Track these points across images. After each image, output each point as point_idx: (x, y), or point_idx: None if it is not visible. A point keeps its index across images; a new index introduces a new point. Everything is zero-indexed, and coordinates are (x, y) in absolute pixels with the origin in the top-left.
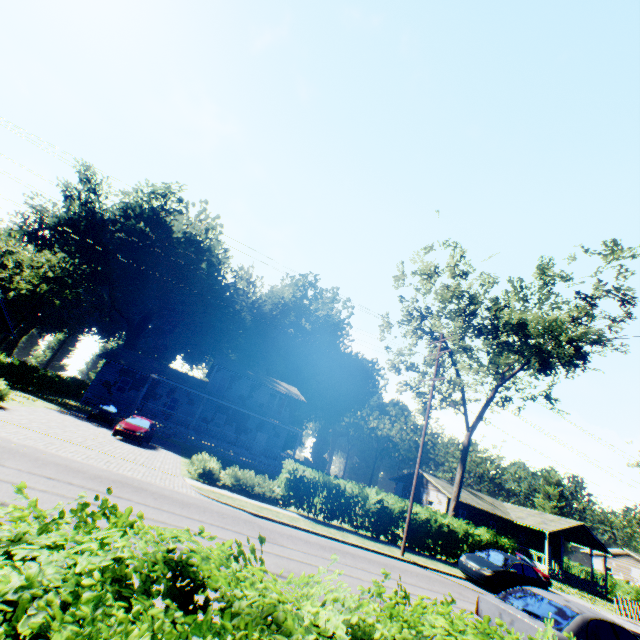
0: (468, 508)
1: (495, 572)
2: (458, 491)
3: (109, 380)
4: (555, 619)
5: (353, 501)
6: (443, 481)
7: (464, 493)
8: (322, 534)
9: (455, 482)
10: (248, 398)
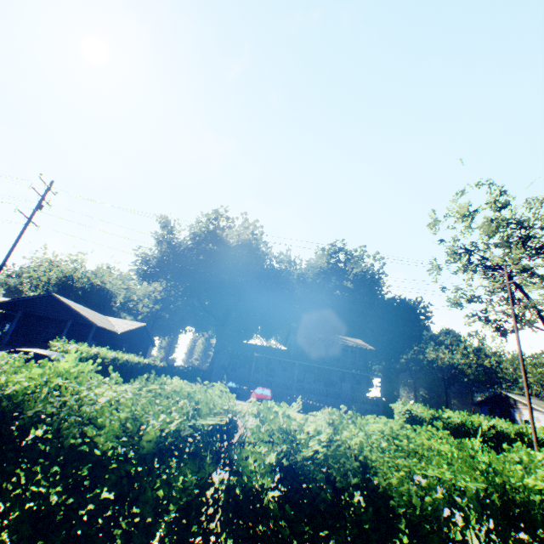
0: None
1: None
2: None
3: (224, 364)
4: None
5: (467, 430)
6: (532, 398)
7: None
8: None
9: None
10: (325, 356)
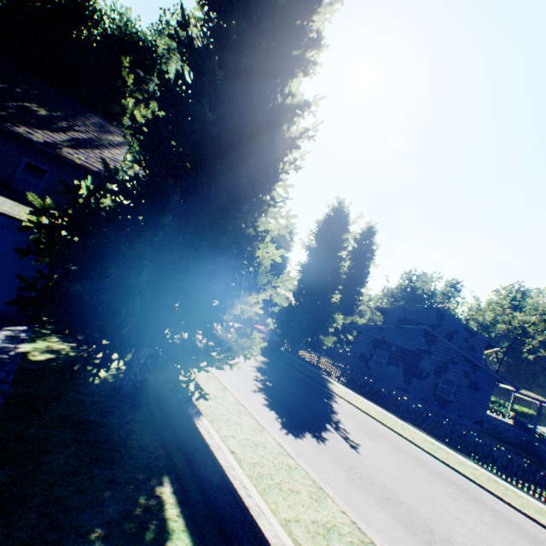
0: None
1: None
2: None
3: None
4: None
5: None
6: None
7: None
8: None
9: None
10: None
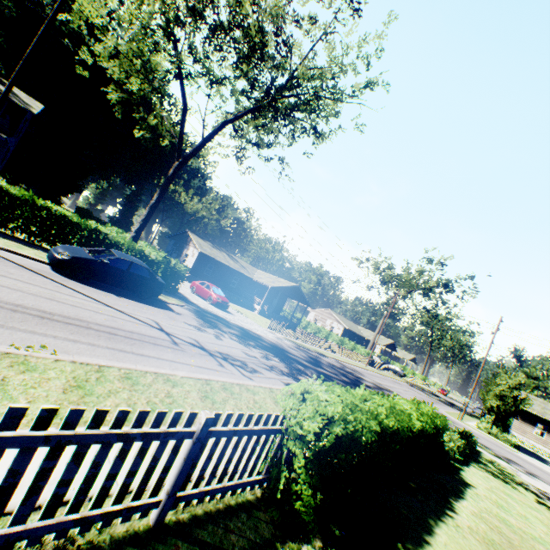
0: (218, 264)
1: (76, 258)
2: (147, 217)
3: None
4: None
5: None
6: (207, 243)
7: (221, 255)
8: None
9: (148, 209)
10: None
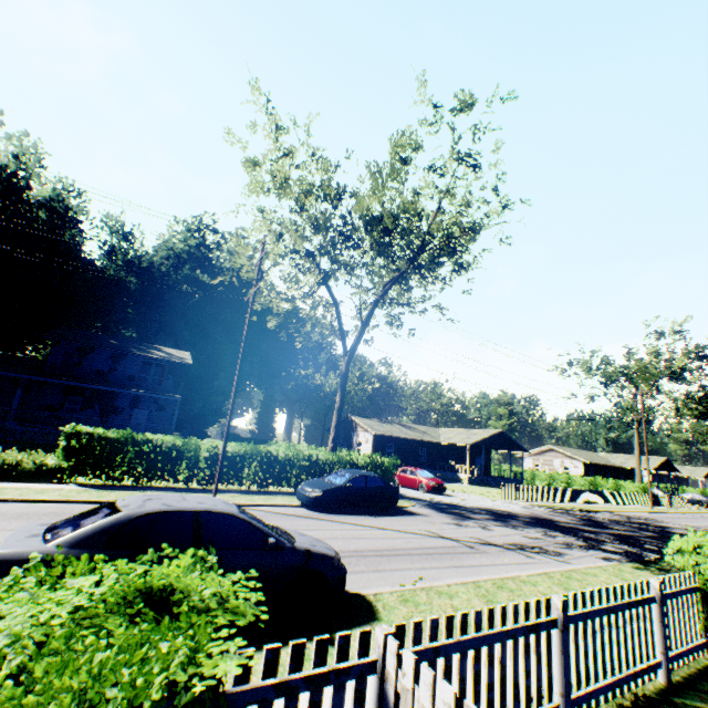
0: (396, 441)
1: (326, 491)
2: (337, 422)
3: None
4: (70, 529)
5: (177, 456)
6: (374, 421)
7: (394, 428)
8: (71, 501)
9: (335, 413)
10: (111, 372)
